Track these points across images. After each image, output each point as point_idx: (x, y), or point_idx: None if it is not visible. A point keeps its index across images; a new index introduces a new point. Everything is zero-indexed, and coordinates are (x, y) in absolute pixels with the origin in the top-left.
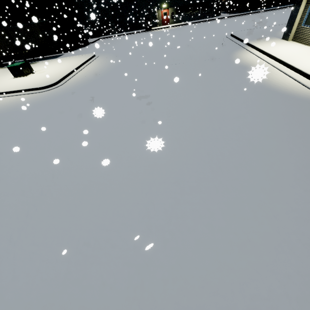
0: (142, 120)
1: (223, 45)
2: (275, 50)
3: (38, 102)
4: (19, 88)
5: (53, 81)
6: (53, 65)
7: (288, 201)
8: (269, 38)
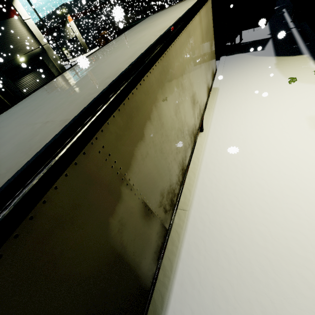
0: None
1: None
2: None
3: None
4: None
5: None
6: None
7: None
8: None
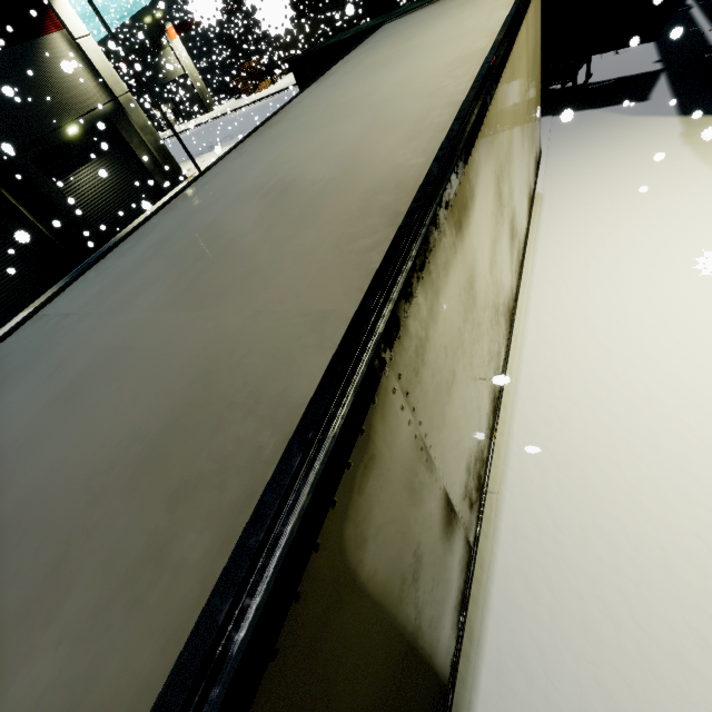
0: None
1: None
2: None
3: None
4: None
5: None
6: None
7: None
8: None
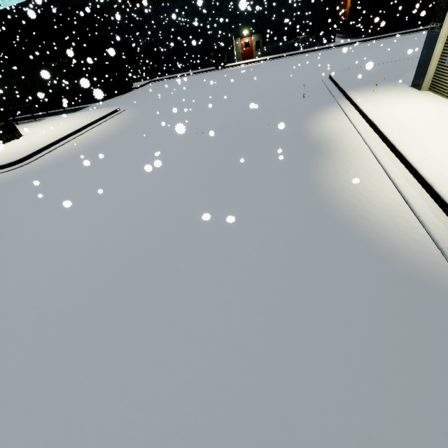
0: (43, 271)
1: (305, 97)
2: (386, 112)
3: None
4: None
5: (19, 157)
6: (54, 125)
7: None
8: (389, 83)
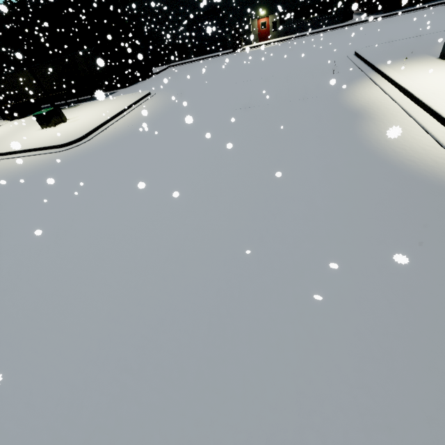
0: (155, 209)
1: (334, 73)
2: (418, 81)
3: (47, 167)
4: (35, 146)
5: (78, 136)
6: (93, 109)
7: (317, 444)
8: (417, 56)
